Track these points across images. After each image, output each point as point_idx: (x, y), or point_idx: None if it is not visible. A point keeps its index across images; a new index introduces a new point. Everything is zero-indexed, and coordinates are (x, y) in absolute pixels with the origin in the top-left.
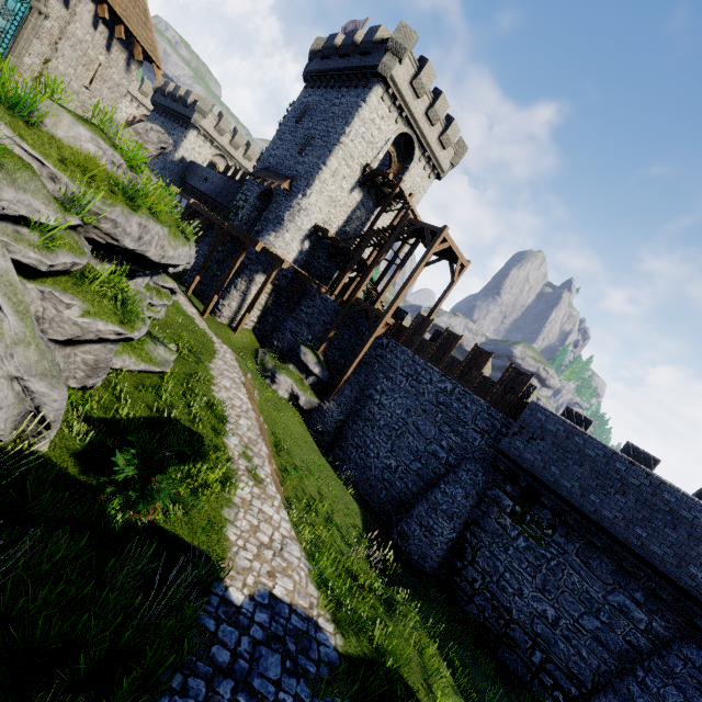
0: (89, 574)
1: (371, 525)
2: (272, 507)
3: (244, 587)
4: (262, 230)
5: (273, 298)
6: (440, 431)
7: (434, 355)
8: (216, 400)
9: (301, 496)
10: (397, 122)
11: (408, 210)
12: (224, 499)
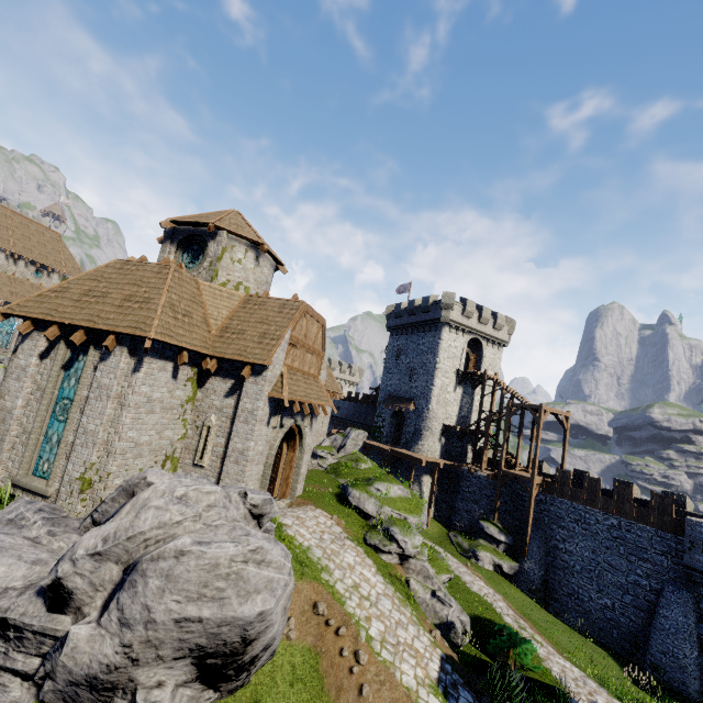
0: (526, 698)
1: (622, 665)
2: (560, 657)
3: (583, 700)
4: (408, 441)
5: (437, 488)
6: (629, 562)
7: (588, 499)
8: (477, 594)
9: (562, 649)
10: (464, 337)
11: (502, 390)
12: (536, 657)
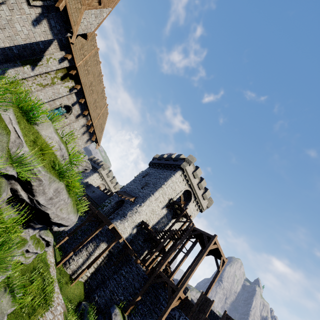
0: None
1: None
2: None
3: None
4: (113, 218)
5: (106, 261)
6: None
7: None
8: None
9: None
10: (186, 185)
11: (191, 222)
12: None
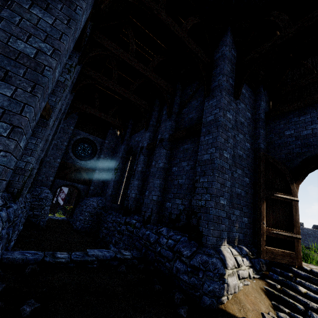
0: None
1: None
2: None
3: None
4: None
5: None
6: None
7: None
8: None
9: None
10: None
11: None
12: None
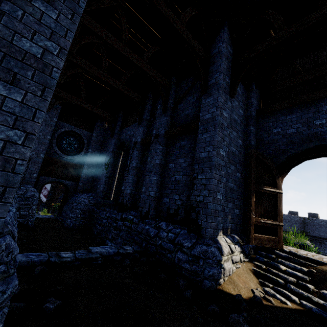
0: None
1: None
2: None
3: None
4: None
5: None
6: None
7: None
8: None
9: None
10: None
11: None
12: None
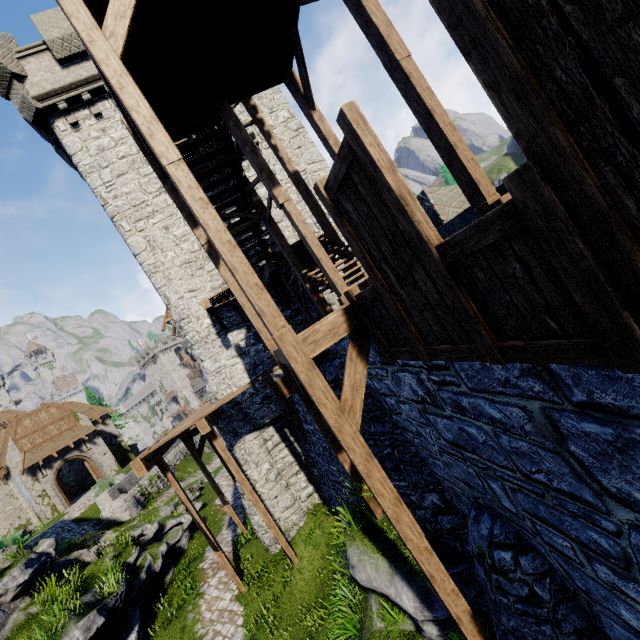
0: None
1: None
2: None
3: None
4: None
5: (293, 436)
6: None
7: None
8: None
9: None
10: None
11: None
12: None
